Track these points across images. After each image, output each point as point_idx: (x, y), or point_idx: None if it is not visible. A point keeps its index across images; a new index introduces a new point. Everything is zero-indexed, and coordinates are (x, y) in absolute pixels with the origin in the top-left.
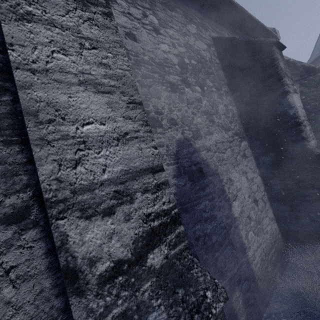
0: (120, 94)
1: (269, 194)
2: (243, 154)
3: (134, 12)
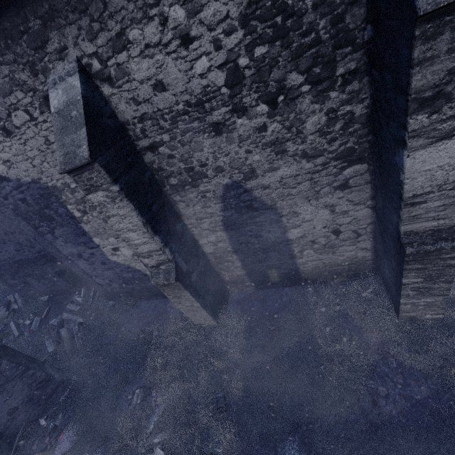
0: (139, 231)
1: (377, 229)
2: (342, 184)
3: (150, 34)
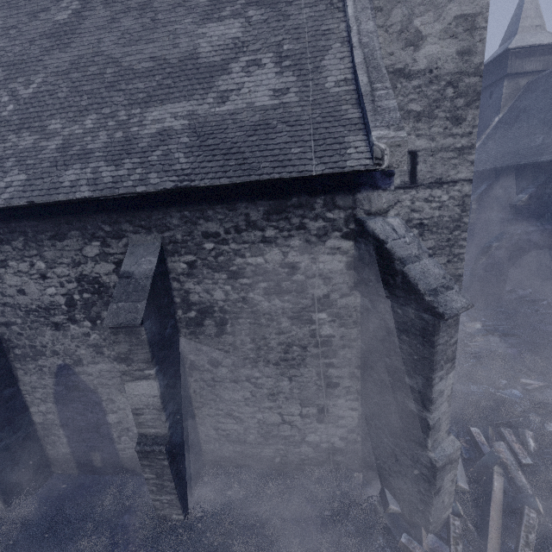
0: None
1: None
2: None
3: (23, 267)
